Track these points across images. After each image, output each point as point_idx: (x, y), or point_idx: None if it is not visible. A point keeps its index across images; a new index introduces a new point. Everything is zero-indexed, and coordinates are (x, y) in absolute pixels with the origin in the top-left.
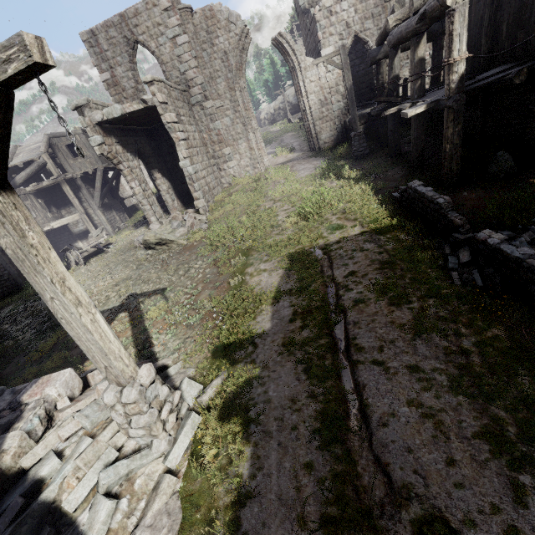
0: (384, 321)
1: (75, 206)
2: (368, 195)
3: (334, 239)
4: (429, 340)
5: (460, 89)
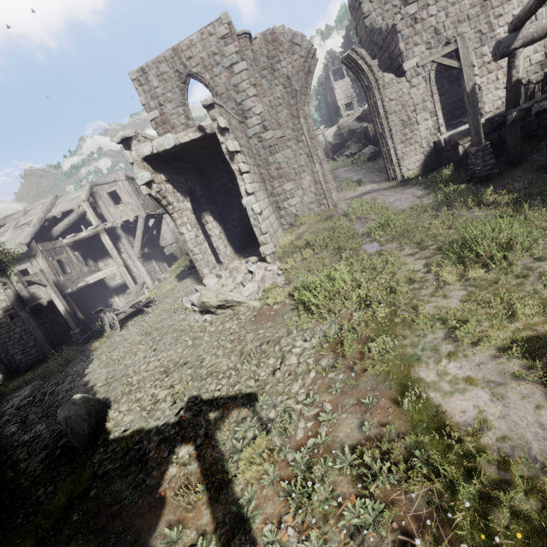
0: None
1: (113, 258)
2: None
3: None
4: None
5: None
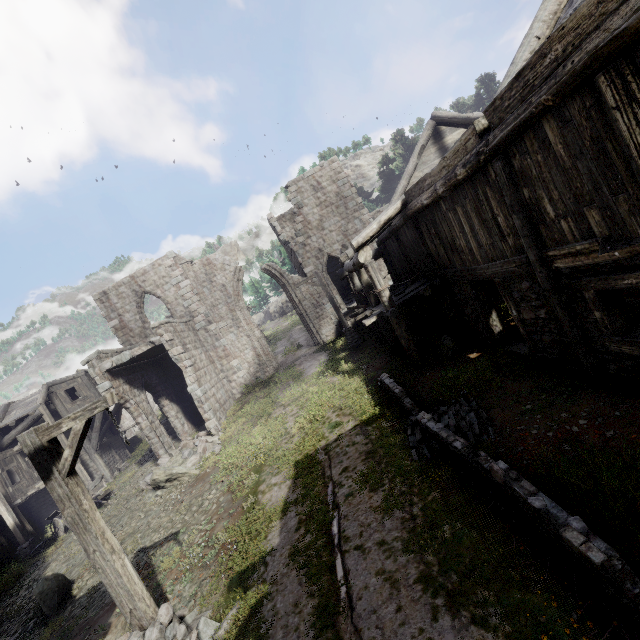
0: (365, 508)
1: None
2: (361, 386)
3: (333, 438)
4: (392, 515)
5: (392, 305)
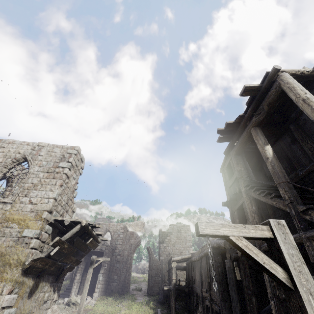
0: None
1: None
2: (151, 313)
3: None
4: None
5: (174, 286)
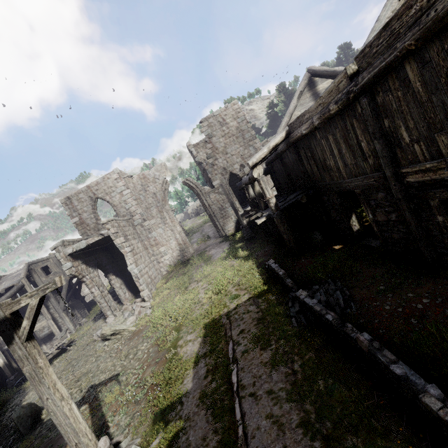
0: (257, 362)
1: (44, 315)
2: (253, 268)
3: (233, 306)
4: (278, 370)
5: (277, 209)
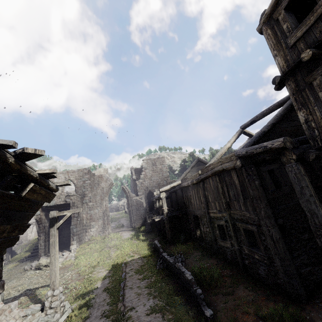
0: (136, 278)
1: None
2: (146, 246)
3: (129, 260)
4: (144, 280)
5: (167, 216)
